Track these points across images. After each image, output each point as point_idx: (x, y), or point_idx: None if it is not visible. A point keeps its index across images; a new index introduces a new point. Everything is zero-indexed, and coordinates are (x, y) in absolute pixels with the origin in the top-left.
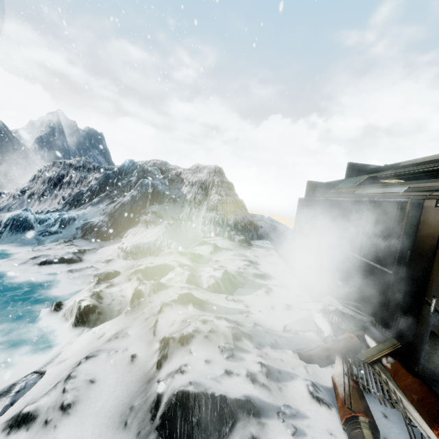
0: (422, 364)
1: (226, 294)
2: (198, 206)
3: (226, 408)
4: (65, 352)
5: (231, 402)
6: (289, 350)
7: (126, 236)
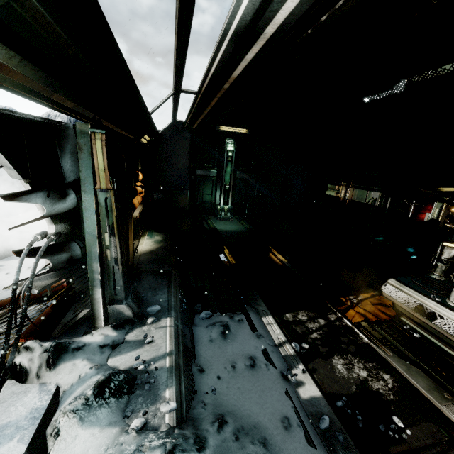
0: (76, 294)
1: None
2: None
3: None
4: None
5: None
6: None
7: None
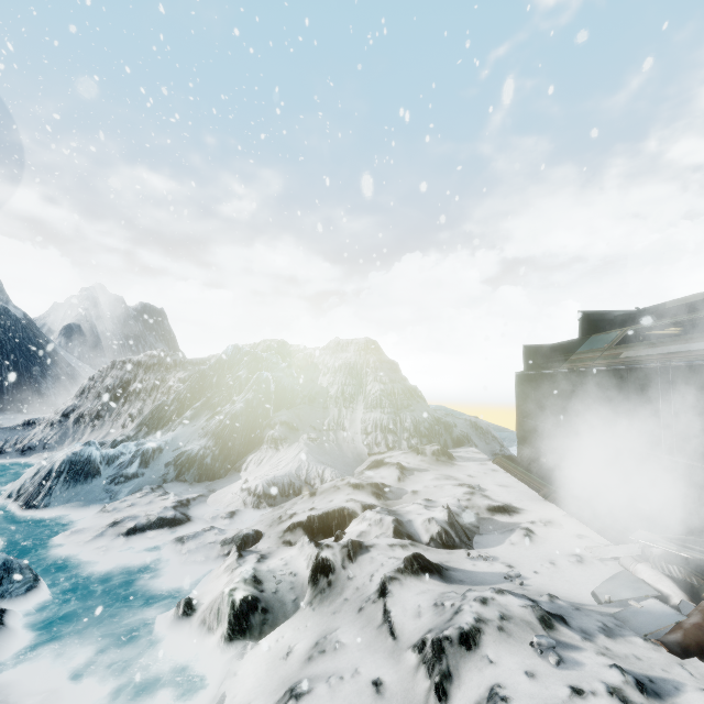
0: None
1: (462, 549)
2: (350, 405)
3: None
4: (233, 694)
5: None
6: (634, 636)
7: (246, 467)
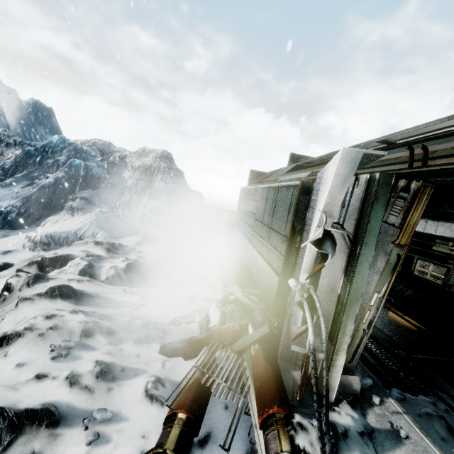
0: (281, 349)
1: (127, 286)
2: (140, 194)
3: (2, 422)
4: None
5: (17, 413)
6: (158, 343)
7: (44, 224)
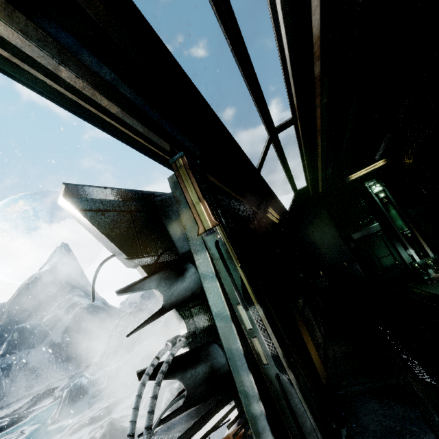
0: None
1: None
2: None
3: None
4: None
5: None
6: None
7: None
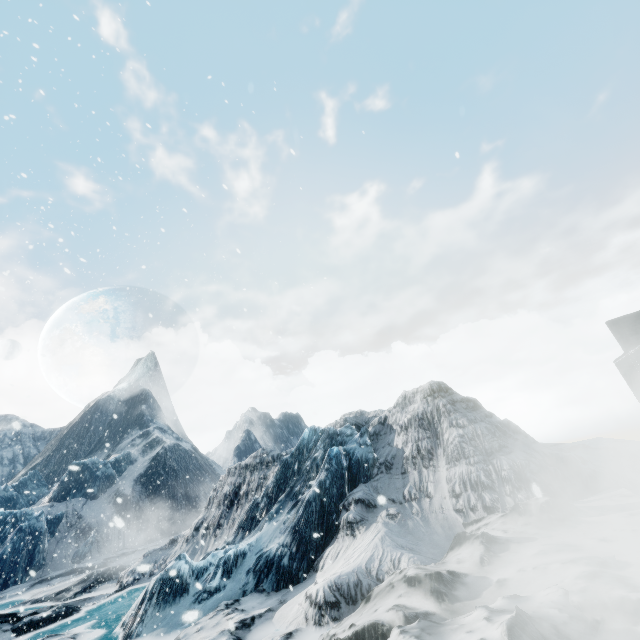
0: None
1: None
2: (430, 462)
3: None
4: None
5: None
6: None
7: (322, 565)
